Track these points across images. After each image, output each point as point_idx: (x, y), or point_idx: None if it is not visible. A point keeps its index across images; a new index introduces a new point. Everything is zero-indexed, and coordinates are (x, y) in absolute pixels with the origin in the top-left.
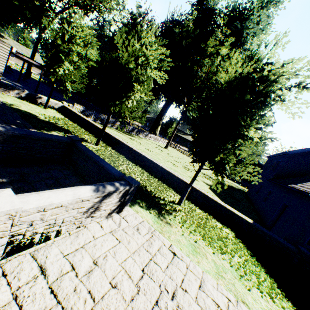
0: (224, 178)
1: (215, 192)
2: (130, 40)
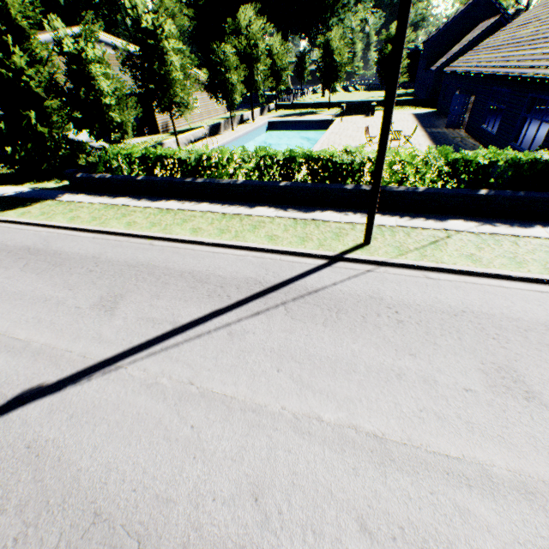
0: None
1: None
2: (329, 44)
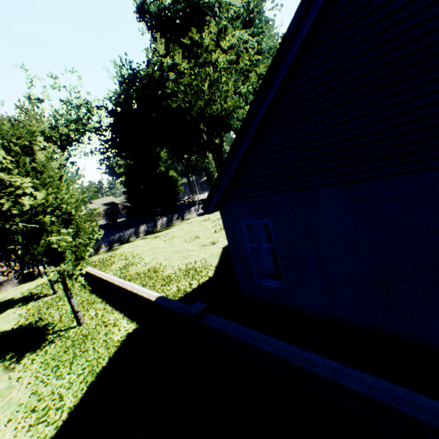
0: None
1: None
2: None
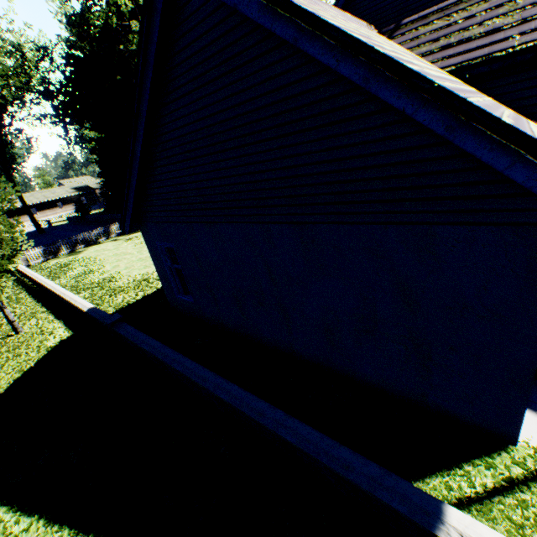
0: None
1: None
2: None
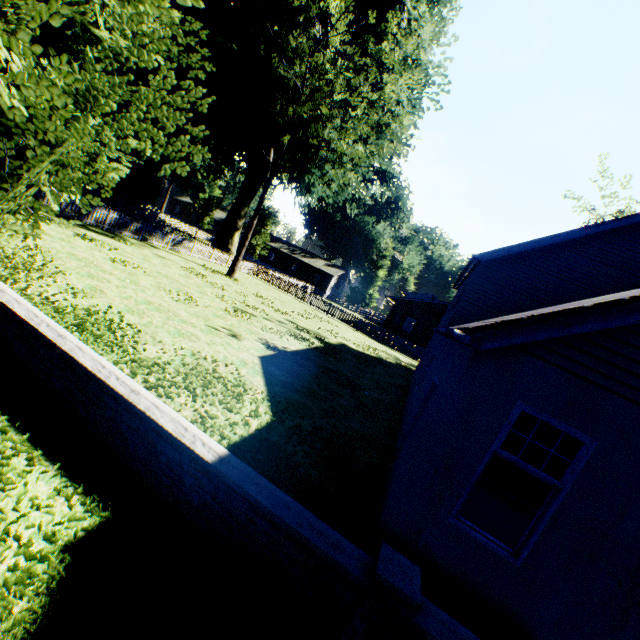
0: (371, 343)
1: (278, 365)
2: None
